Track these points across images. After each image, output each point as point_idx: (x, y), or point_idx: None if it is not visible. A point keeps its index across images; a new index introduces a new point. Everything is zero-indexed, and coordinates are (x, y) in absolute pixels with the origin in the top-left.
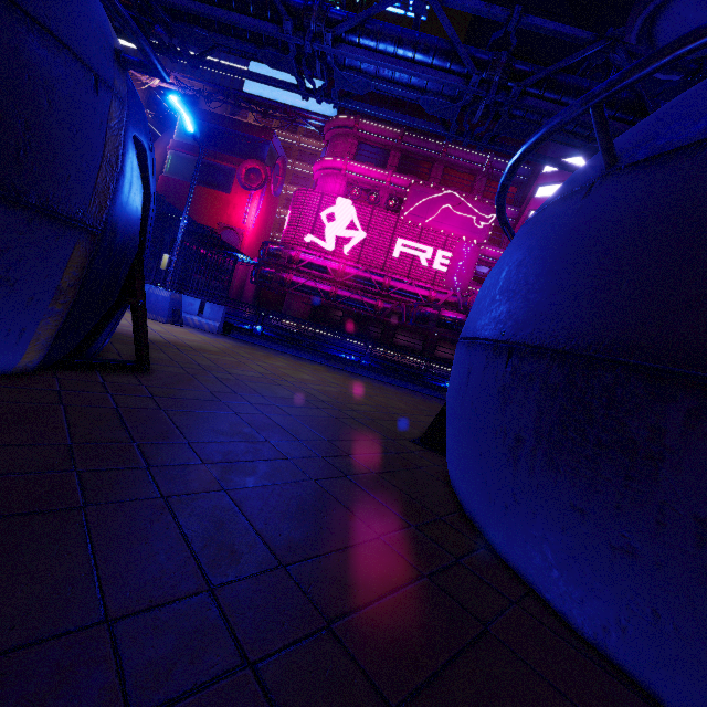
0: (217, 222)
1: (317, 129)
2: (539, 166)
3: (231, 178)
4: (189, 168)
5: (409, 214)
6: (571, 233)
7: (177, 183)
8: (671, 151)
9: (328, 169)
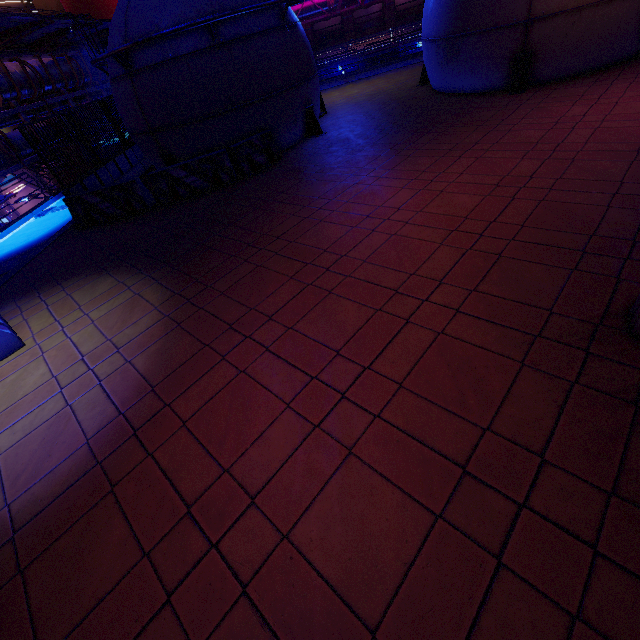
0: None
1: None
2: None
3: None
4: None
5: None
6: (440, 0)
7: None
8: None
9: None
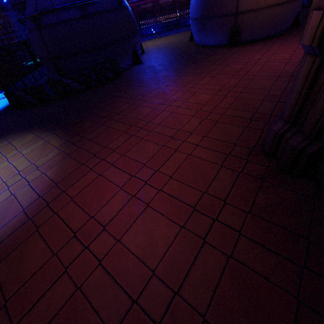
0: None
1: None
2: None
3: None
4: None
5: None
6: (197, 0)
7: None
8: None
9: None
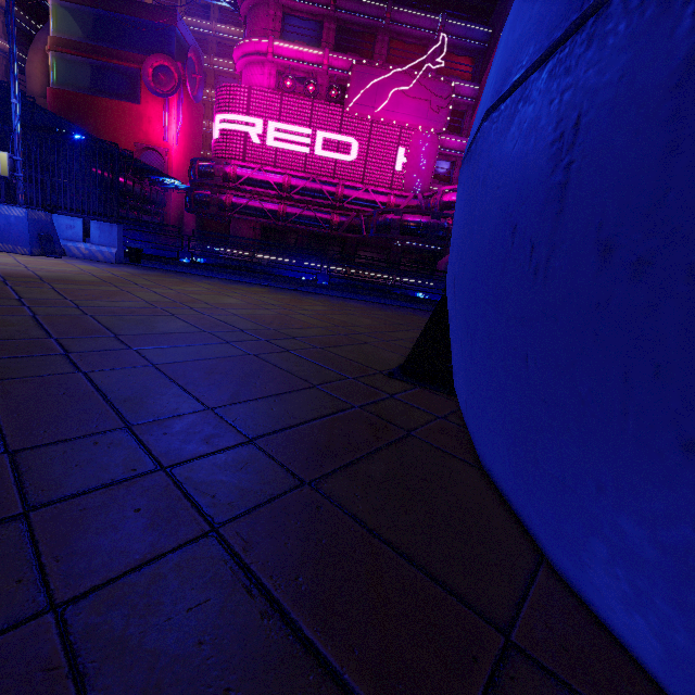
0: (132, 143)
1: (230, 5)
2: (499, 24)
3: (137, 83)
4: (81, 74)
5: (355, 105)
6: None
7: (71, 97)
8: None
9: (251, 55)
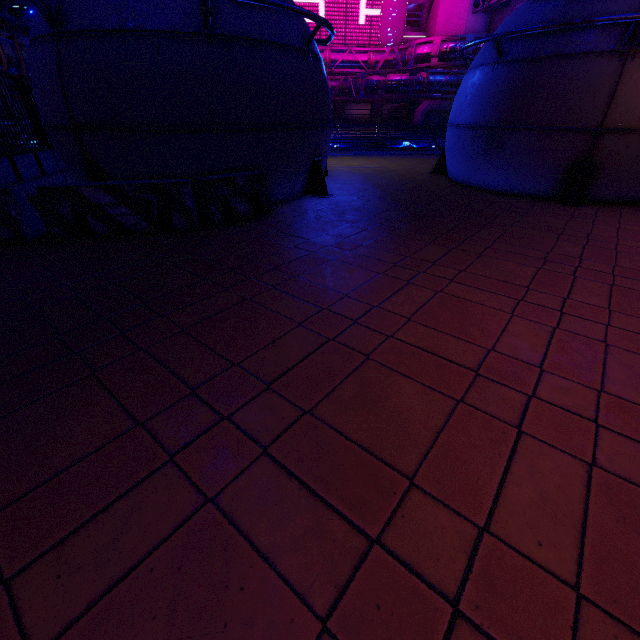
0: None
1: None
2: None
3: None
4: None
5: None
6: (489, 87)
7: None
8: (512, 61)
9: None
